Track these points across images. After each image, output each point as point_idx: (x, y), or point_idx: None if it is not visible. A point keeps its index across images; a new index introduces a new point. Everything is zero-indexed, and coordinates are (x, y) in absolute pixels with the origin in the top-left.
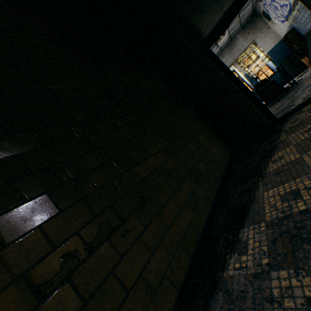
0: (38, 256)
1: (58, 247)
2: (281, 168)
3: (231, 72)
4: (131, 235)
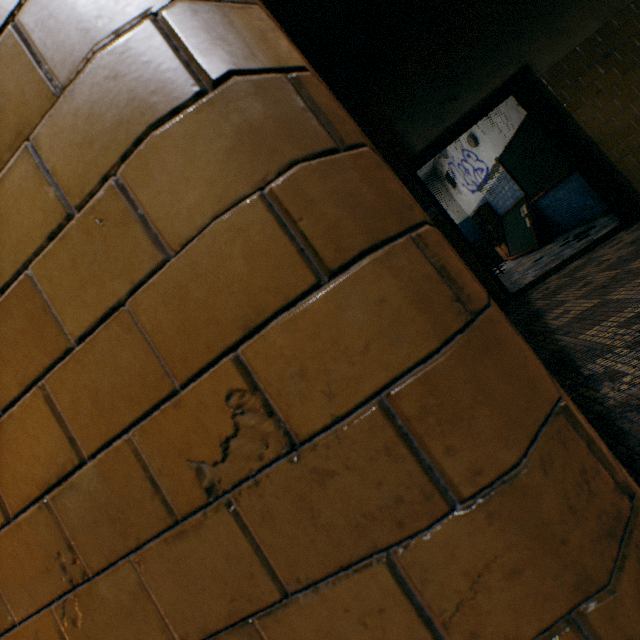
0: None
1: None
2: (580, 316)
3: (446, 213)
4: None
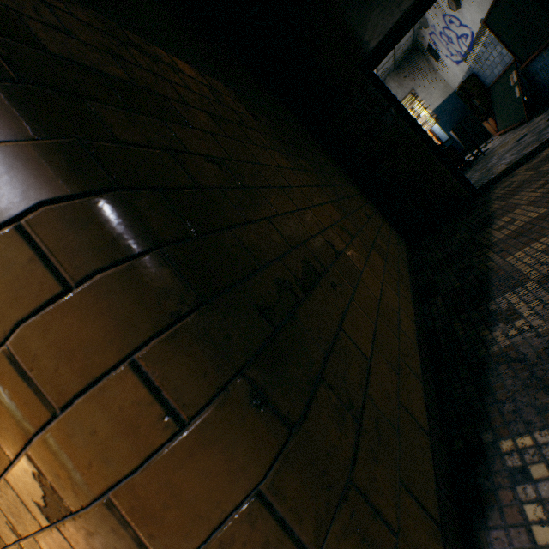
0: (244, 268)
1: (263, 268)
2: (520, 229)
3: (406, 112)
4: (342, 292)
